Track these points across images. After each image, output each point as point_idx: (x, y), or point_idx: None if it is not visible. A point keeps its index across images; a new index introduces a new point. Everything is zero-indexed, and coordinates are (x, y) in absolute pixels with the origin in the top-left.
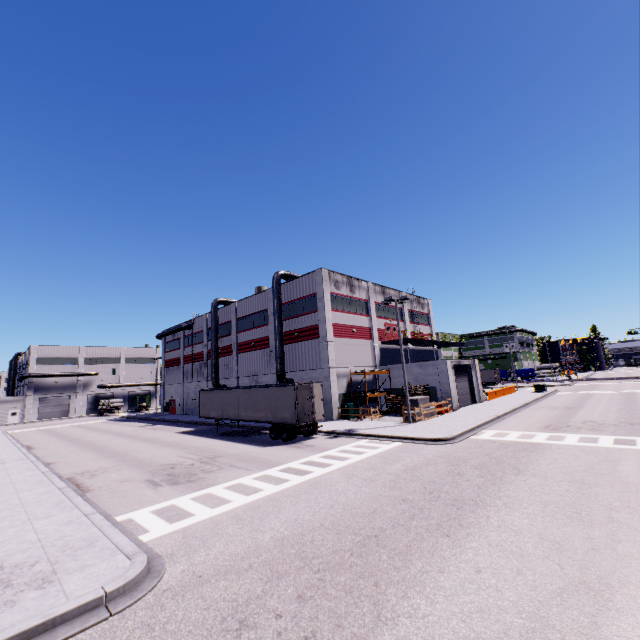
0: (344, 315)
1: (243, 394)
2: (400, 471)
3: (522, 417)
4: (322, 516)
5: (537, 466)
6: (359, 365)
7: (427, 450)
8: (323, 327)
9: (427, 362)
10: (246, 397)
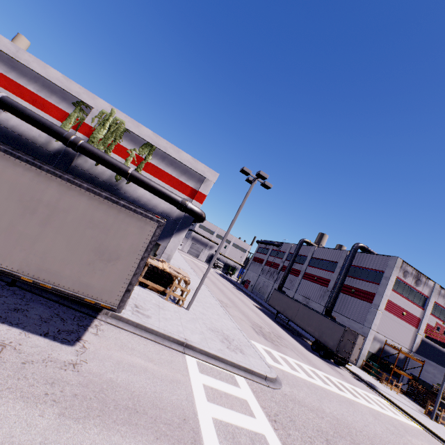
0: (400, 298)
1: (303, 309)
2: None
3: None
4: (359, 426)
5: None
6: (395, 341)
7: None
8: (378, 298)
9: None
10: (304, 312)
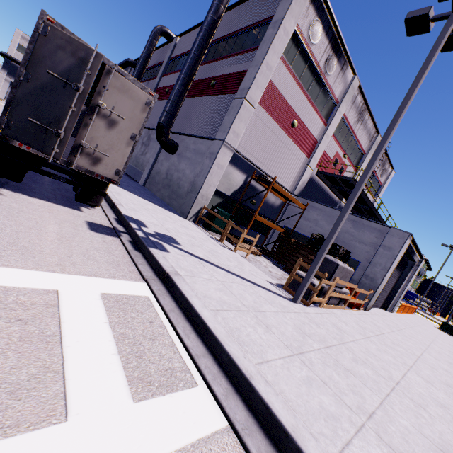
0: (295, 88)
1: None
2: None
3: None
4: None
5: None
6: (272, 176)
7: None
8: (252, 73)
9: (371, 222)
10: None
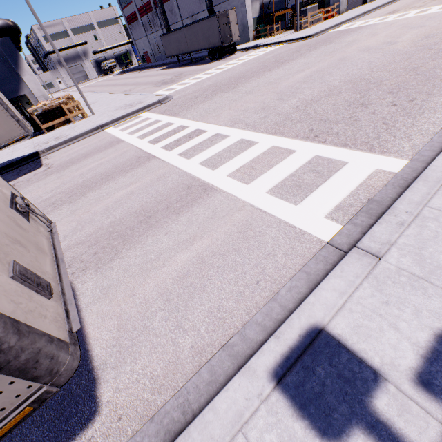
0: None
1: (187, 32)
2: (270, 57)
3: (386, 8)
4: (226, 77)
5: (343, 39)
6: None
7: (294, 45)
8: None
9: None
10: (189, 34)
